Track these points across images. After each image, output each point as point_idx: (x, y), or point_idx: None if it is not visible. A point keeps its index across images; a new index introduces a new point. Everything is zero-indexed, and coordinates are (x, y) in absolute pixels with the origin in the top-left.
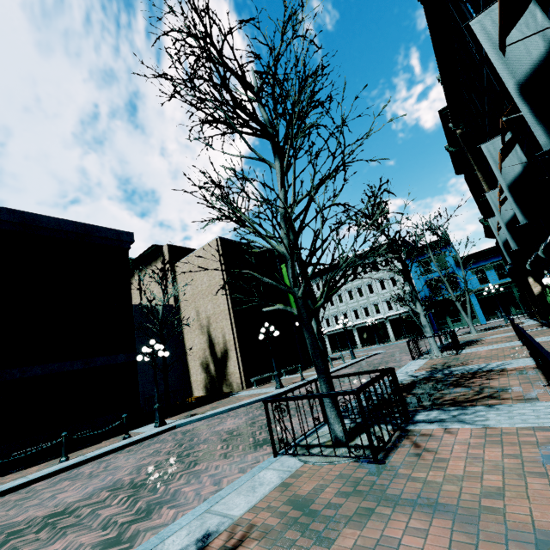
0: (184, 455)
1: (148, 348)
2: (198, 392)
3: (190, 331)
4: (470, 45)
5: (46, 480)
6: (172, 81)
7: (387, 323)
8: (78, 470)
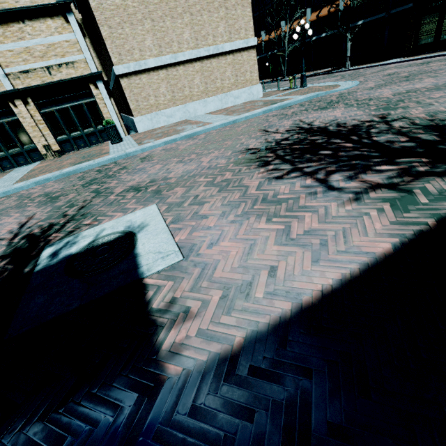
0: None
1: None
2: None
3: None
4: None
5: None
6: None
7: None
8: None
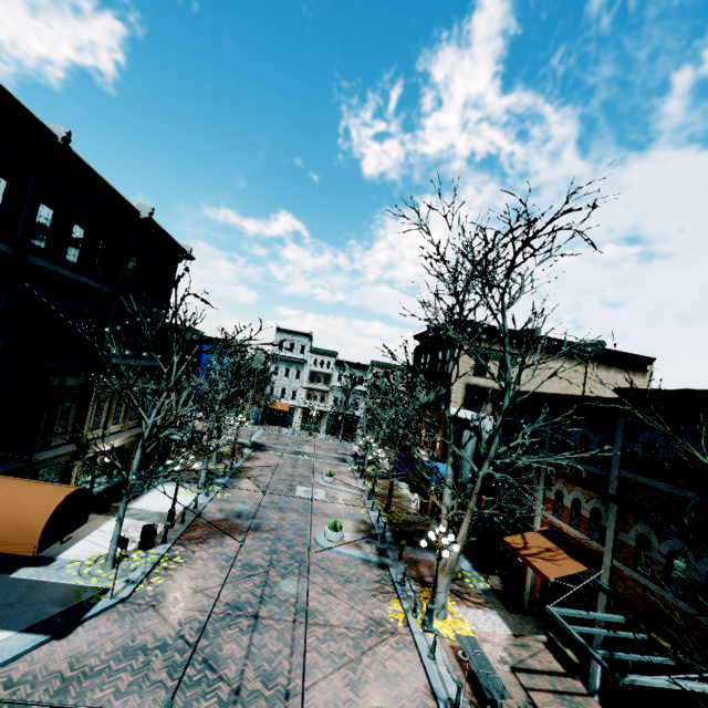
0: None
1: None
2: None
3: None
4: None
5: None
6: None
7: None
8: None
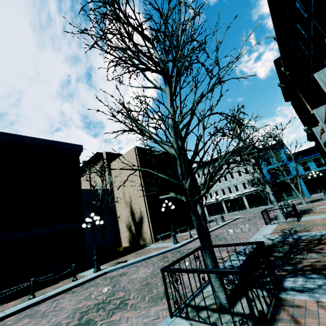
0: (107, 302)
1: (89, 218)
2: (124, 243)
3: (119, 205)
4: (299, 9)
5: (16, 315)
6: (91, 35)
7: (243, 197)
8: (38, 307)
